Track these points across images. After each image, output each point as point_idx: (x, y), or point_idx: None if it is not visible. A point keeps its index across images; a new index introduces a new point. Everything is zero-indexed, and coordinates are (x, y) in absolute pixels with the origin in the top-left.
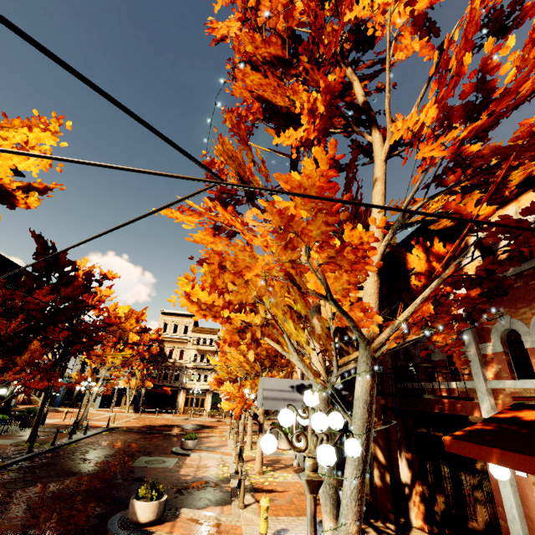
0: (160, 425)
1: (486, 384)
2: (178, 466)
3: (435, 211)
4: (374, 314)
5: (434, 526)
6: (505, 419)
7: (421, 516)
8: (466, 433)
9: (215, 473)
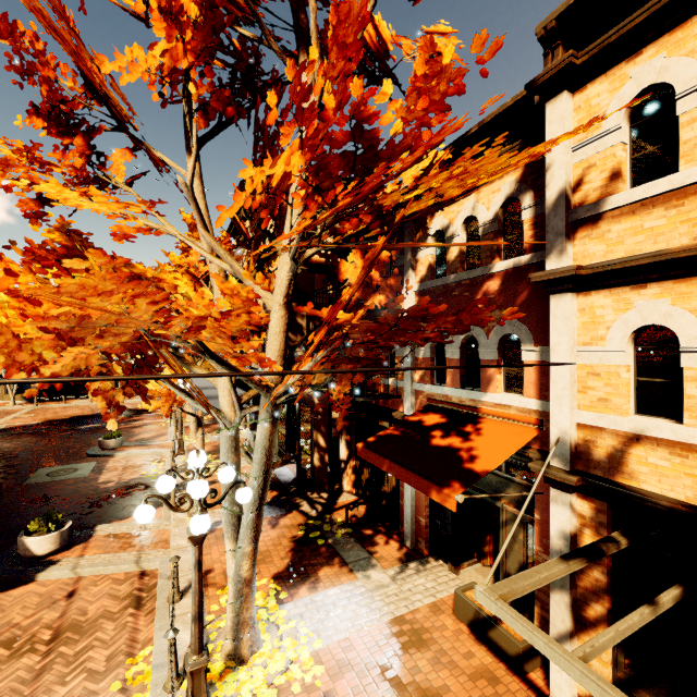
0: (71, 418)
1: (412, 385)
2: (96, 472)
3: (357, 231)
4: (273, 364)
5: (360, 489)
6: (412, 423)
7: (351, 483)
8: (376, 439)
9: (147, 473)
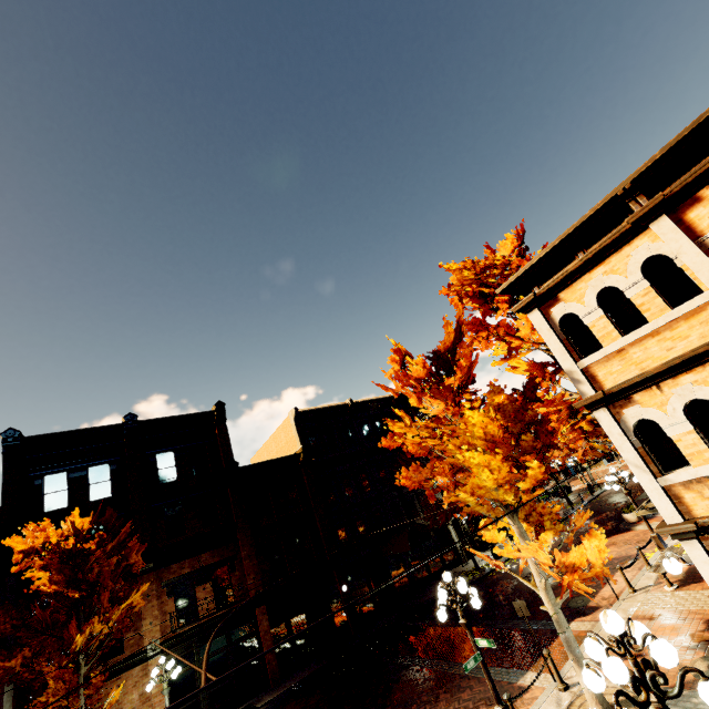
0: None
1: None
2: None
3: None
4: None
5: None
6: None
7: None
8: None
9: None
